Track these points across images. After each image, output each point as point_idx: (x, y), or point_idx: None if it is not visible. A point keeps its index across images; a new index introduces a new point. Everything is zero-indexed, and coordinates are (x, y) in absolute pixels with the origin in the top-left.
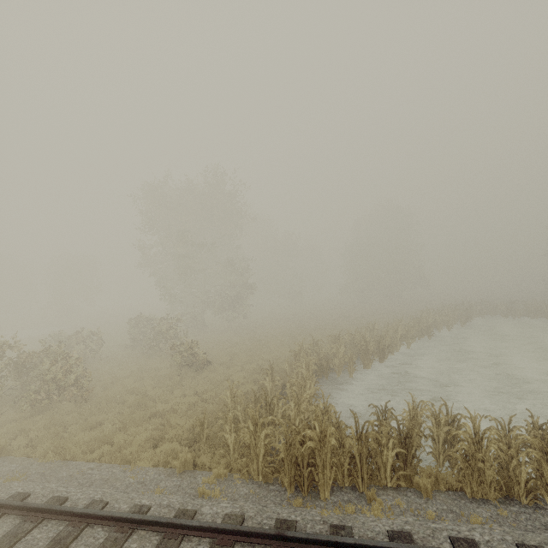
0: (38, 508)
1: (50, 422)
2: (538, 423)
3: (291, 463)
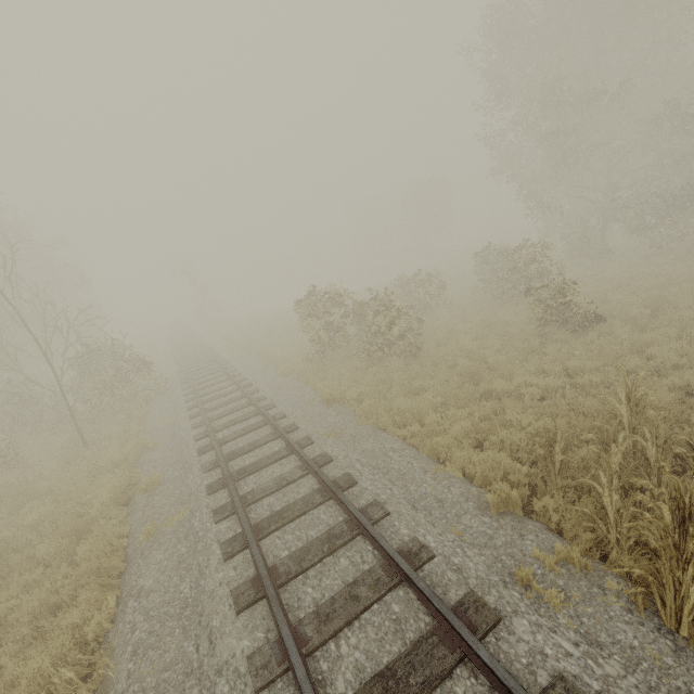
0: (326, 483)
1: (378, 377)
2: None
3: None
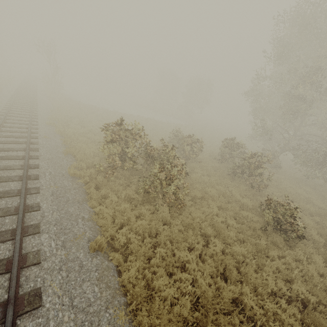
0: None
1: (147, 224)
2: None
3: None
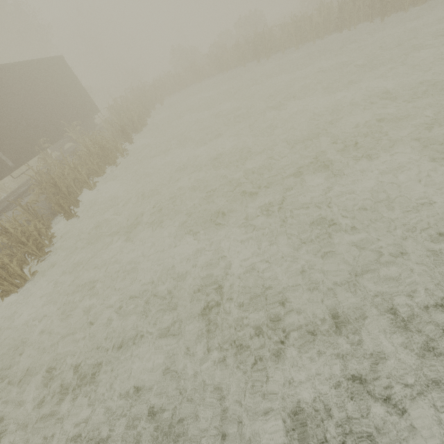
0: None
1: None
2: (134, 100)
3: None
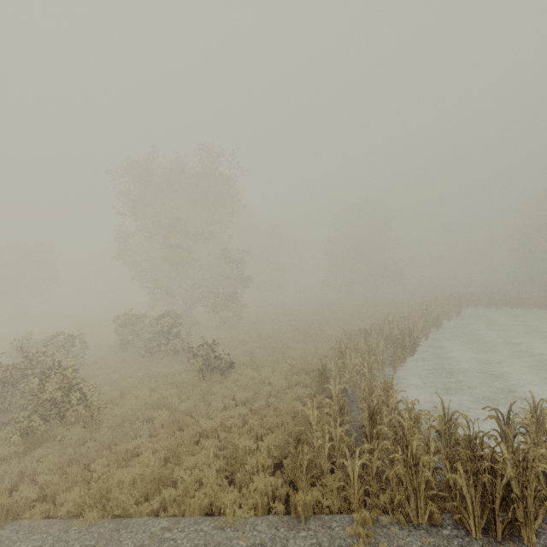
0: None
1: (60, 458)
2: None
3: (475, 499)
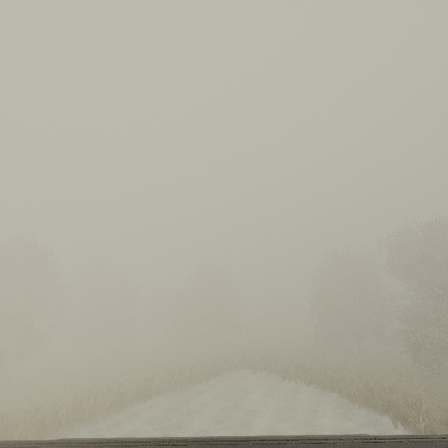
0: None
1: None
2: None
3: None
